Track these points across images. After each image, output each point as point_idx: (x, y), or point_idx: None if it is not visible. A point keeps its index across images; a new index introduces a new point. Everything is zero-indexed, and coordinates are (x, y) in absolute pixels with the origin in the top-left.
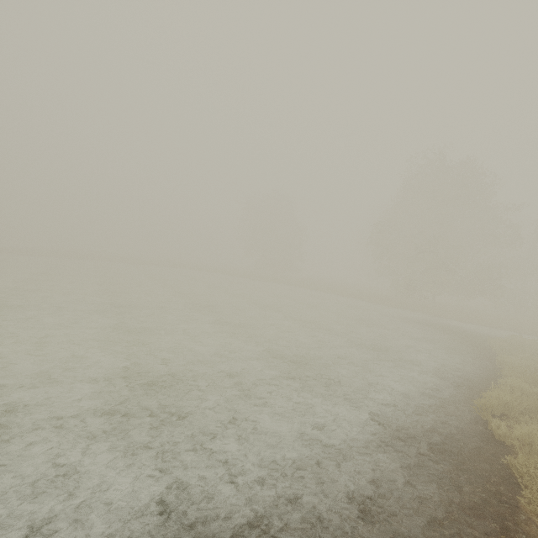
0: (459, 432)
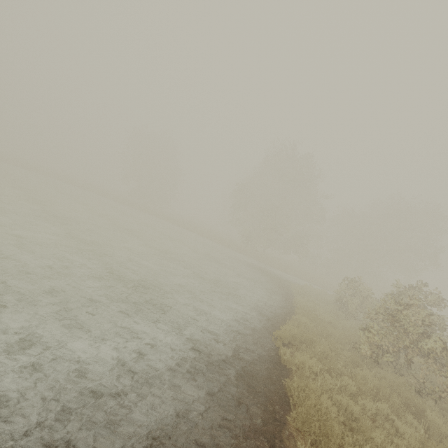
0: (258, 357)
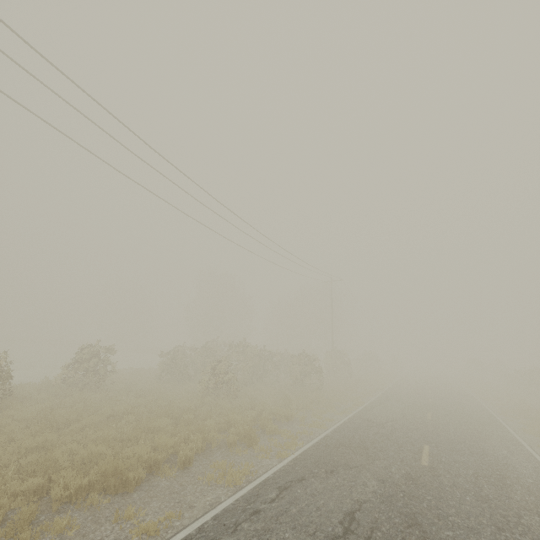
0: None
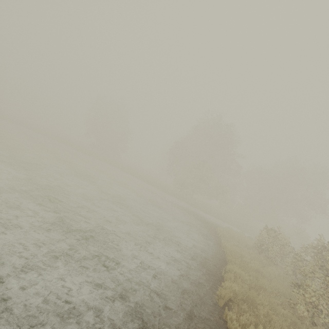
0: (205, 326)
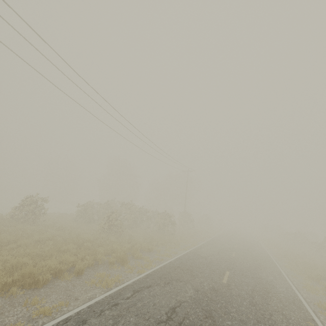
0: None
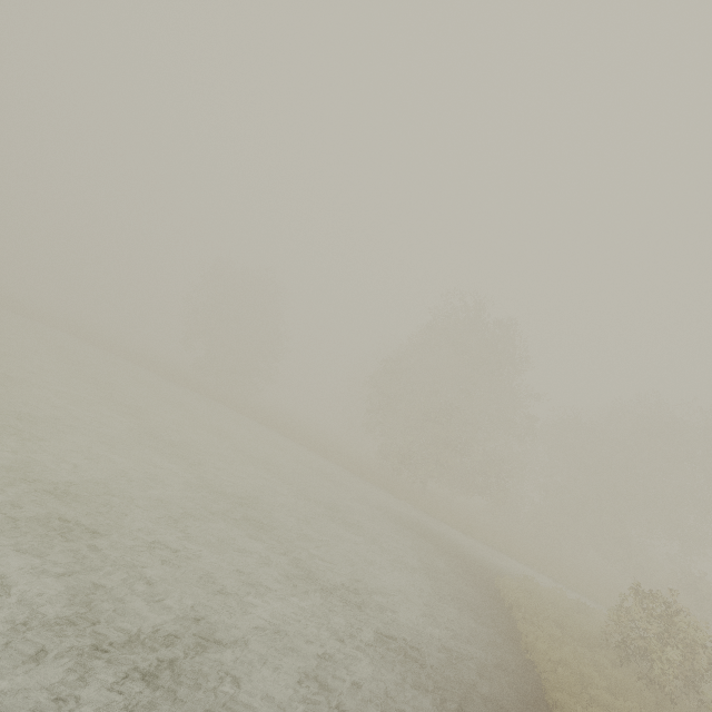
0: None
